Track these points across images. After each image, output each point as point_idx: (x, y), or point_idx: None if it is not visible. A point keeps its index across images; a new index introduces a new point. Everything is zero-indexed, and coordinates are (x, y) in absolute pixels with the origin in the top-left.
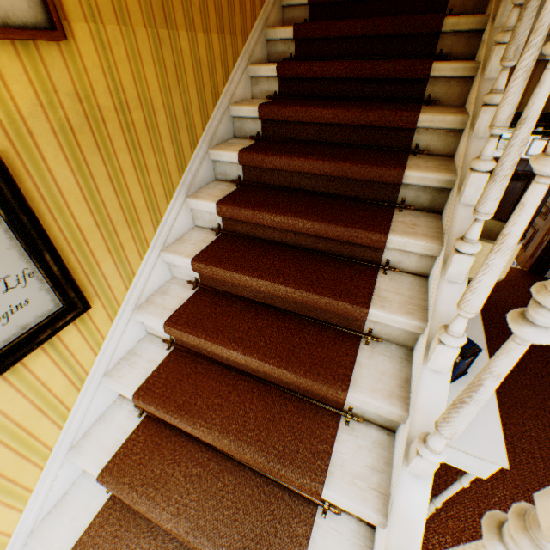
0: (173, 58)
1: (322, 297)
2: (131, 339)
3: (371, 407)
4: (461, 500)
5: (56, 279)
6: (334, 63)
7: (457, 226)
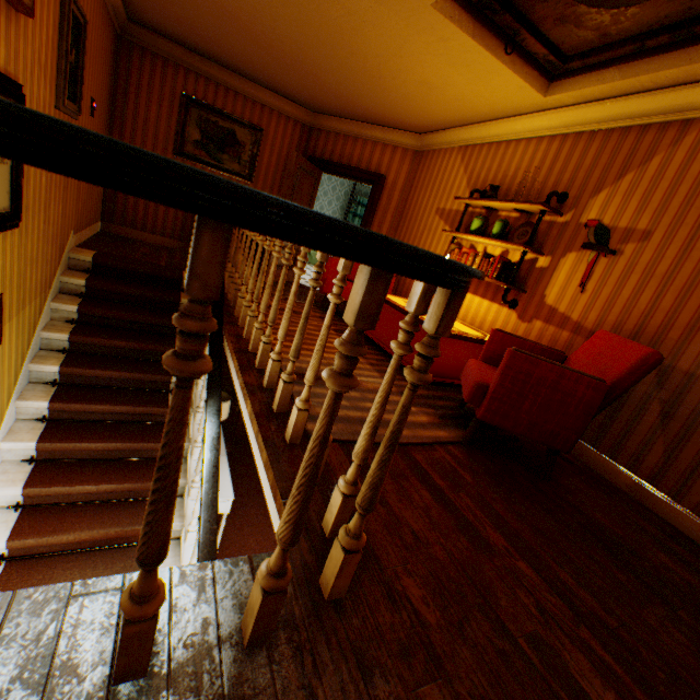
0: (23, 322)
1: (140, 443)
2: None
3: None
4: (233, 554)
5: None
6: (123, 313)
7: (198, 400)
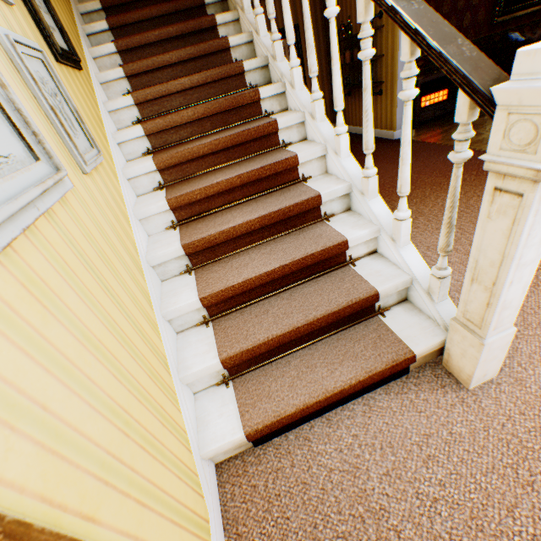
0: None
1: (205, 44)
2: (112, 124)
3: (254, 64)
4: None
5: (61, 29)
6: None
7: (237, 0)
